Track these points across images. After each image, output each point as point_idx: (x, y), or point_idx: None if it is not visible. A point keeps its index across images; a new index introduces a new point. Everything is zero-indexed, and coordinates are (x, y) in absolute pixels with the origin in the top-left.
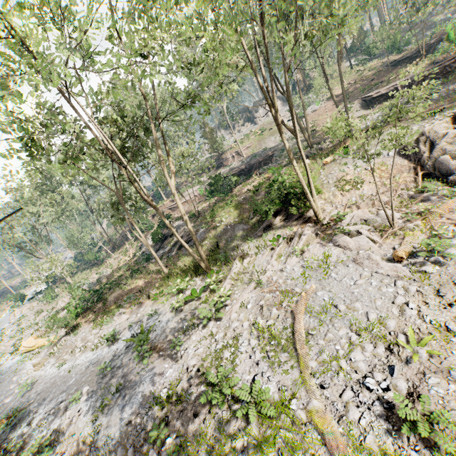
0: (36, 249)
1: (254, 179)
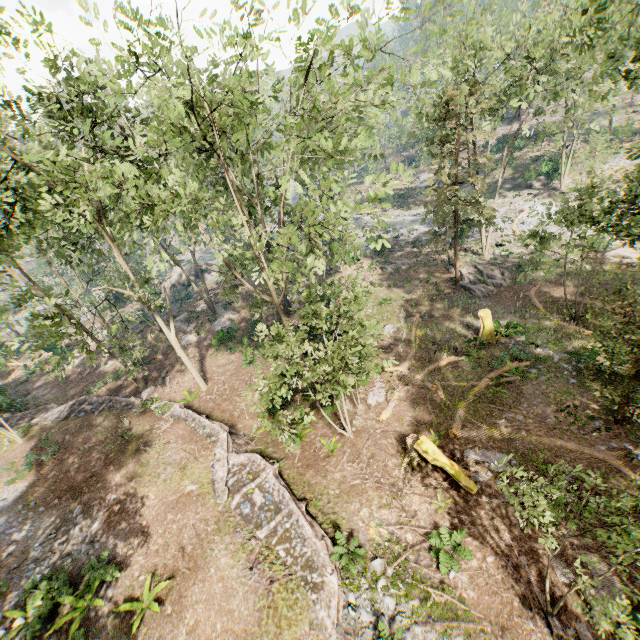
0: None
1: (540, 149)
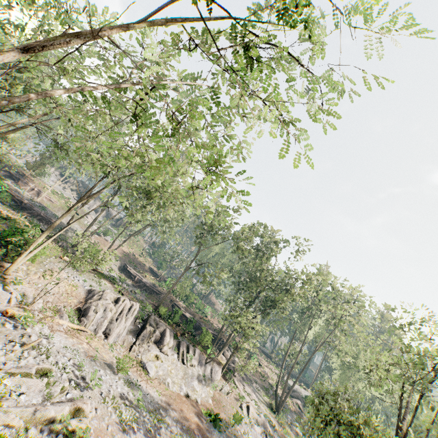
0: None
1: (17, 214)
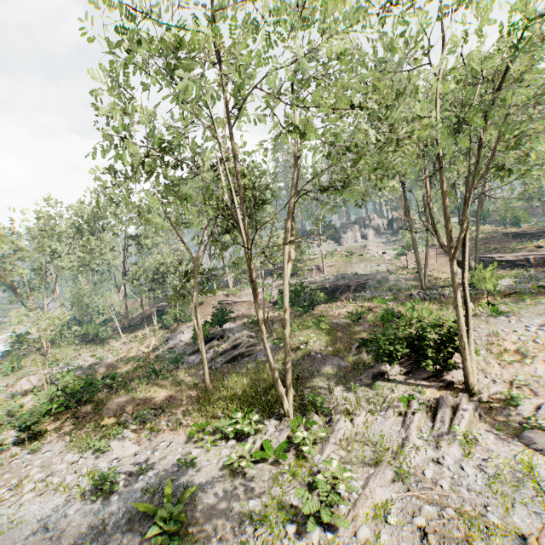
0: (30, 296)
1: (345, 304)
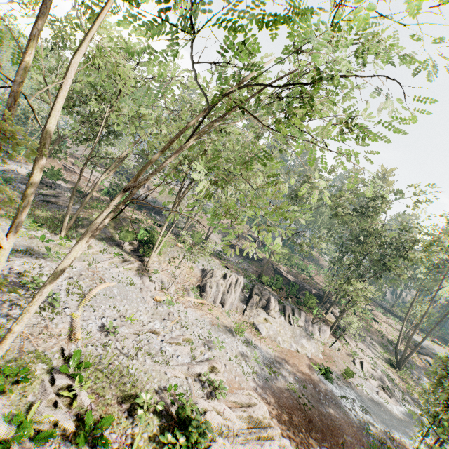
0: None
1: (140, 214)
